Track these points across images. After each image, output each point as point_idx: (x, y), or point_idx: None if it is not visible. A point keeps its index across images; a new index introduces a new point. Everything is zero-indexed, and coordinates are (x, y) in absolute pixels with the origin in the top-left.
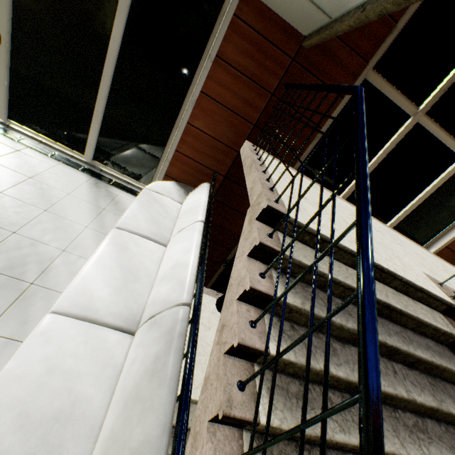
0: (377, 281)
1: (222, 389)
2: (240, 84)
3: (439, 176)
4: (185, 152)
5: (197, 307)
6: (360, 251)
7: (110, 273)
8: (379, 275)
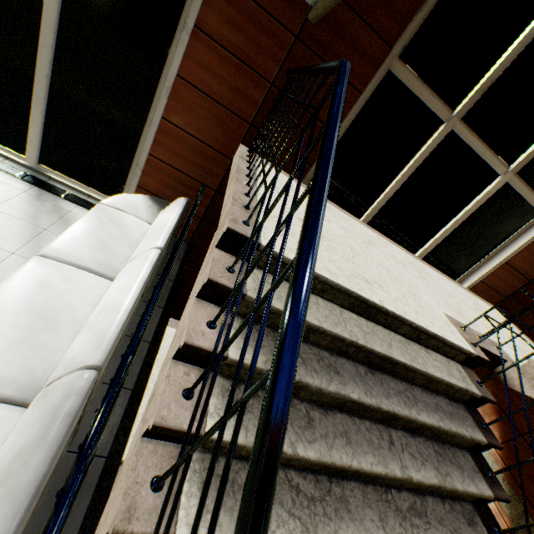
0: (381, 327)
1: (123, 493)
2: (229, 68)
3: (475, 198)
4: (163, 157)
5: (122, 368)
6: (287, 301)
7: (9, 320)
8: (384, 319)
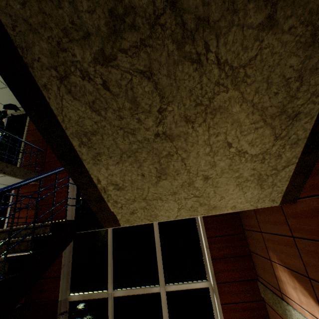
0: None
1: None
2: (24, 212)
3: None
4: None
5: None
6: None
7: None
8: None
